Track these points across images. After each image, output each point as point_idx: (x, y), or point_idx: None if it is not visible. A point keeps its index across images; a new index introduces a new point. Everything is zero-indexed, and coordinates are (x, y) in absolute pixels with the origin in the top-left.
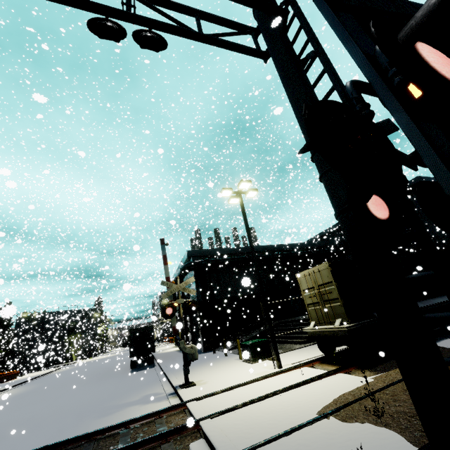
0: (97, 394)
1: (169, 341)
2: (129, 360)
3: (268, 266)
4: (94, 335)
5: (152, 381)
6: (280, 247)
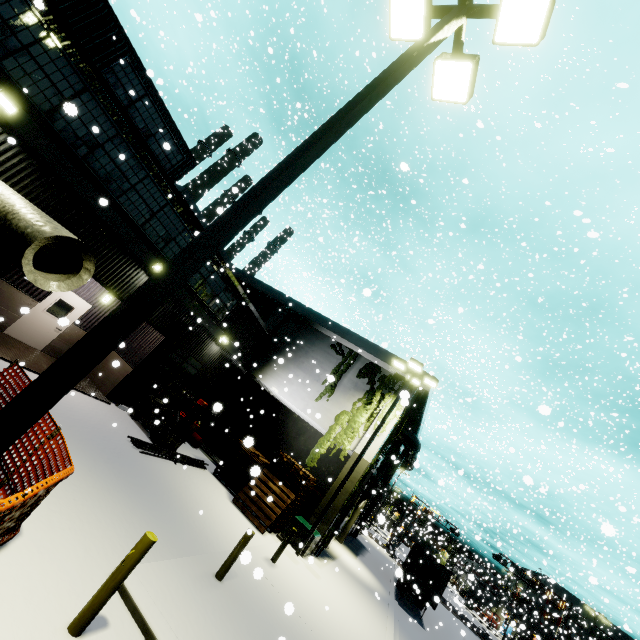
0: None
1: None
2: None
3: None
4: None
5: None
6: None
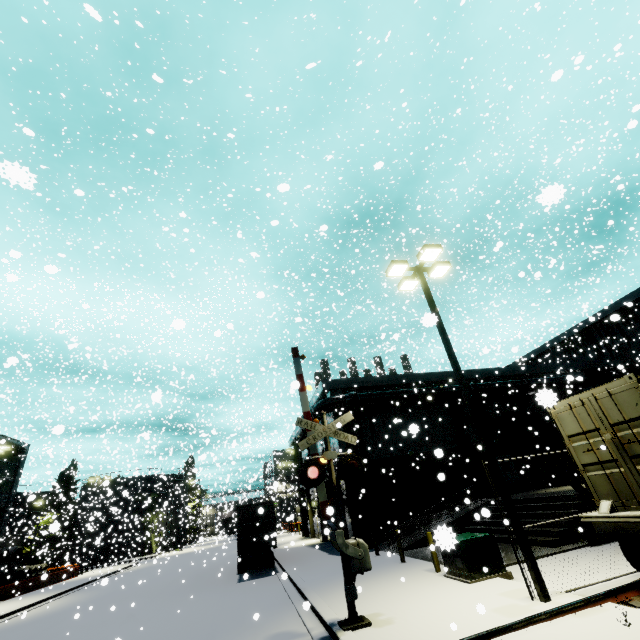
0: (187, 620)
1: (290, 528)
2: (234, 557)
3: (453, 406)
4: (183, 513)
5: (279, 603)
6: (469, 374)
